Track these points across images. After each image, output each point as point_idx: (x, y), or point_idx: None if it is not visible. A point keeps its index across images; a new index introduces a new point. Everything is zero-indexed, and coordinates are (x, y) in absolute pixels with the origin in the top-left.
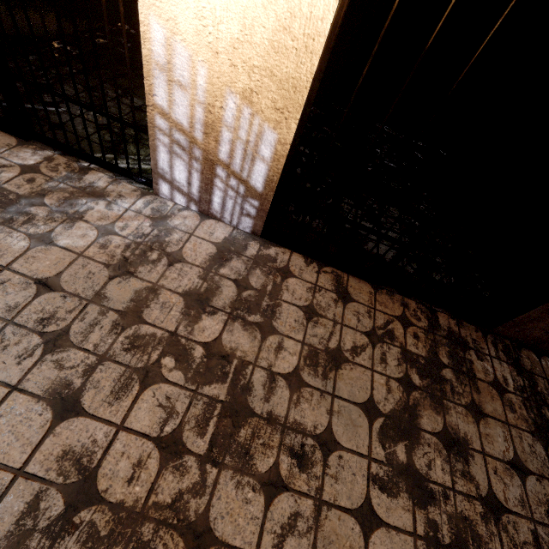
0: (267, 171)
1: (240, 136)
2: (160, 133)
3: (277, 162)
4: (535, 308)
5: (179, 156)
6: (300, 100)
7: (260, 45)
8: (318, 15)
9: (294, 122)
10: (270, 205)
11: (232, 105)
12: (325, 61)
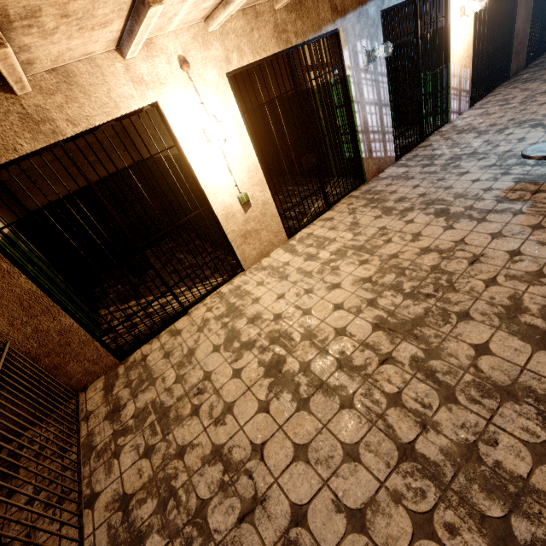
0: (469, 82)
1: (464, 78)
2: (452, 96)
3: (470, 77)
4: (511, 61)
5: (455, 99)
6: (471, 57)
7: (465, 53)
8: (471, 39)
9: (471, 63)
10: (470, 92)
11: (463, 71)
12: (473, 46)
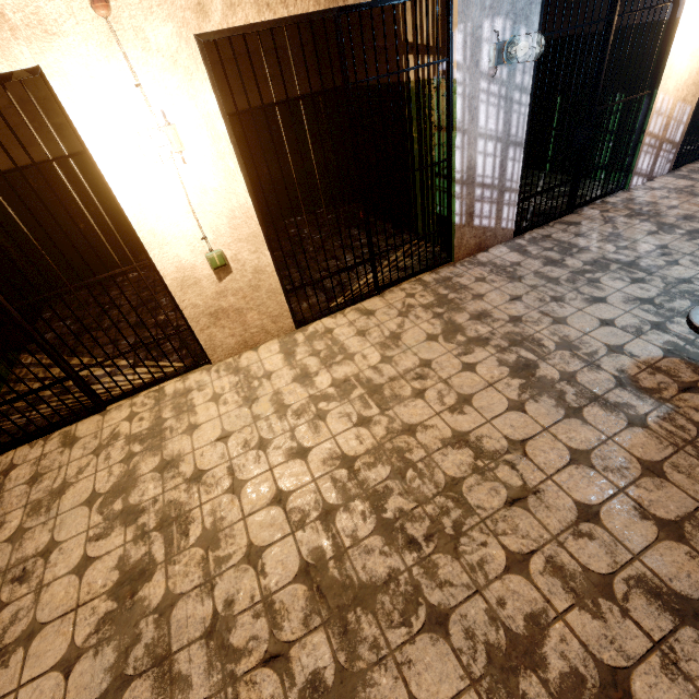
0: (683, 128)
1: (676, 120)
2: (644, 146)
3: (688, 120)
4: None
5: (648, 153)
6: None
7: (692, 76)
8: None
9: (697, 96)
10: (680, 146)
11: (678, 107)
12: None
